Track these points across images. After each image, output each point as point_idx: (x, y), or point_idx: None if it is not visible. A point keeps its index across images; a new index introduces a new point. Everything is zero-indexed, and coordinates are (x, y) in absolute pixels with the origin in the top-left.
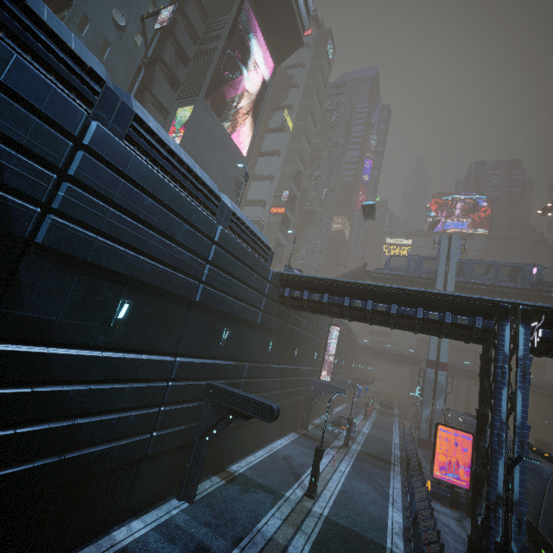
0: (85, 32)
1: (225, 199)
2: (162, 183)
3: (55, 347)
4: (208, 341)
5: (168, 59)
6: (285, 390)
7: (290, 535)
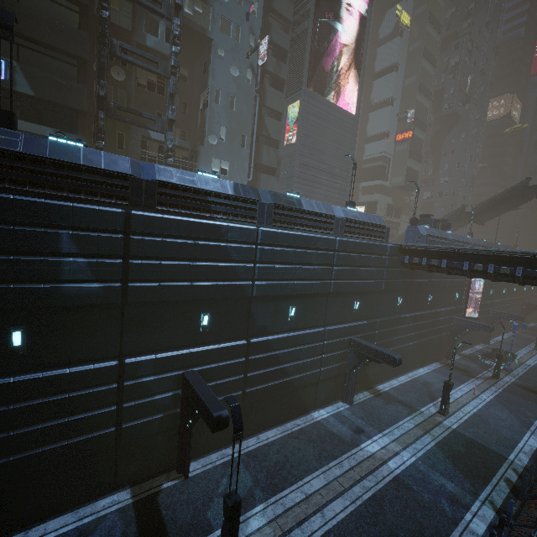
0: (219, 101)
1: (338, 210)
2: (296, 237)
3: (270, 335)
4: (344, 313)
5: (271, 67)
6: (421, 332)
7: (420, 434)
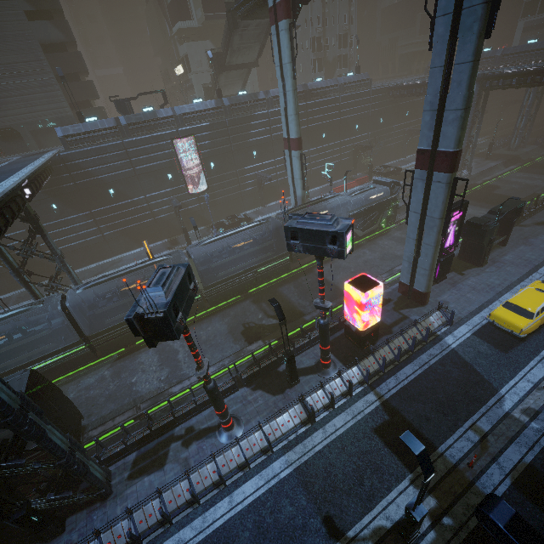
0: None
1: None
2: None
3: None
4: None
5: None
6: (115, 222)
7: None
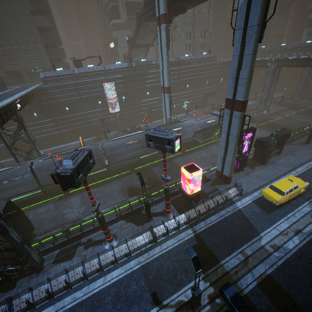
0: None
1: None
2: None
3: None
4: None
5: None
6: (67, 125)
7: None
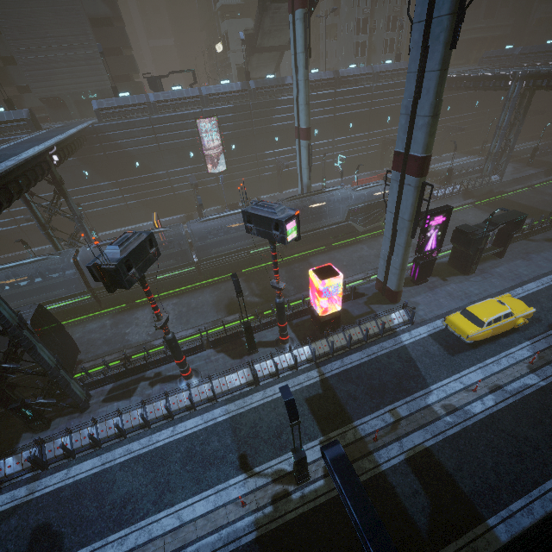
0: None
1: None
2: None
3: None
4: None
5: None
6: (138, 193)
7: None
